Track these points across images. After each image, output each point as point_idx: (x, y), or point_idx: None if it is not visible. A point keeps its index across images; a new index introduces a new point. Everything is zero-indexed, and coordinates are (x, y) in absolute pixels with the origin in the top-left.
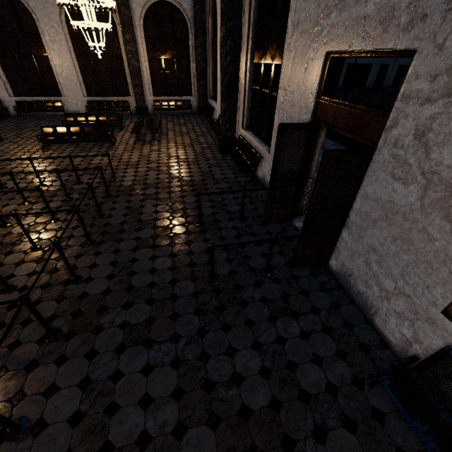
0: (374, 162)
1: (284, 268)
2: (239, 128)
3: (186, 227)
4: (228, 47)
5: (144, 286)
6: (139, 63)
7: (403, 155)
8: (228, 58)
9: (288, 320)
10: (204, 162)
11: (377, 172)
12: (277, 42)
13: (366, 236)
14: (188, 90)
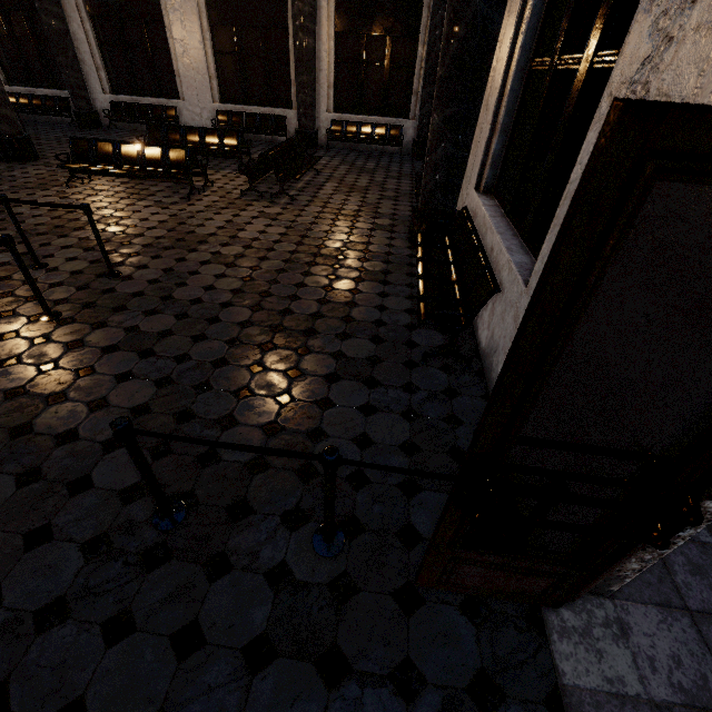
0: None
1: None
2: (469, 187)
3: (116, 512)
4: None
5: None
6: (314, 41)
7: None
8: None
9: None
10: (354, 262)
11: None
12: None
13: None
14: (407, 108)
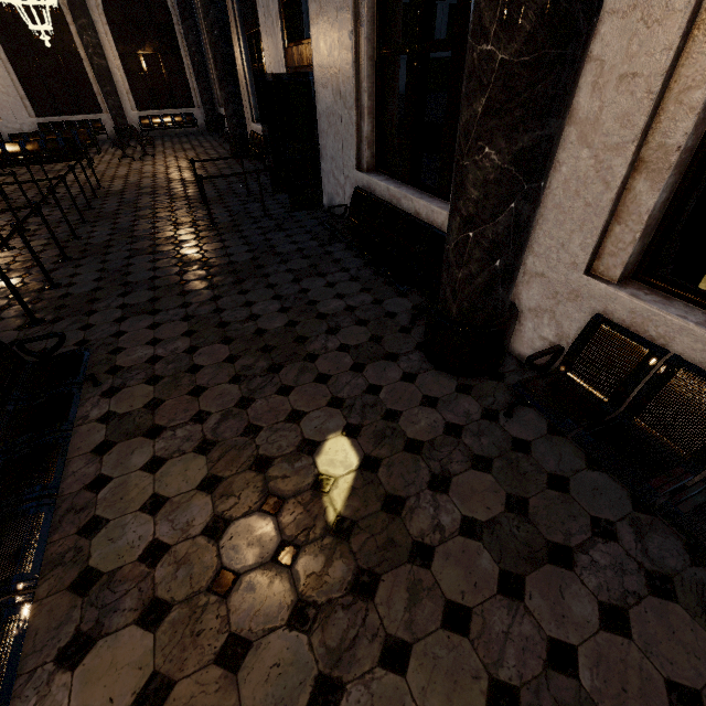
0: (315, 82)
1: (284, 213)
2: (250, 124)
3: (189, 205)
4: (212, 18)
5: (146, 234)
6: (107, 62)
7: (321, 65)
8: (215, 32)
9: (277, 233)
10: (212, 167)
11: (318, 90)
12: (256, 2)
13: (328, 151)
14: (189, 101)
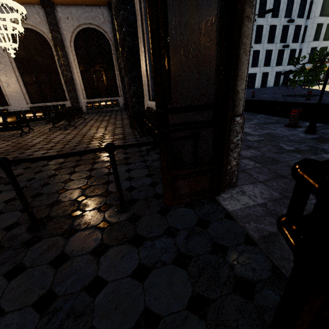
0: None
1: None
2: (147, 102)
3: (3, 235)
4: (121, 18)
5: None
6: (71, 74)
7: None
8: (123, 29)
9: None
10: (109, 137)
11: None
12: None
13: None
14: (118, 94)
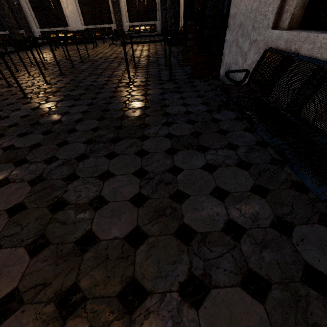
0: None
1: (185, 79)
2: (181, 23)
3: (125, 69)
4: None
5: (86, 85)
6: None
7: None
8: None
9: (174, 94)
10: (153, 49)
11: None
12: None
13: (237, 19)
14: (155, 18)
